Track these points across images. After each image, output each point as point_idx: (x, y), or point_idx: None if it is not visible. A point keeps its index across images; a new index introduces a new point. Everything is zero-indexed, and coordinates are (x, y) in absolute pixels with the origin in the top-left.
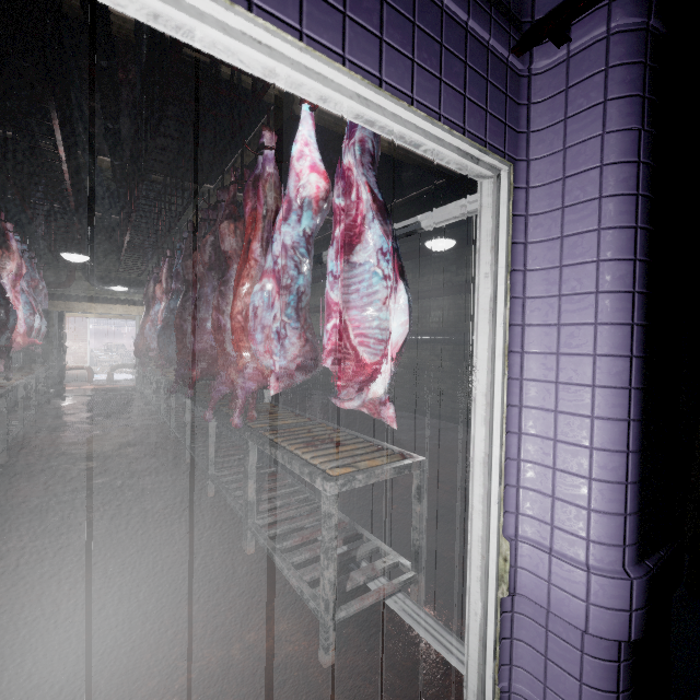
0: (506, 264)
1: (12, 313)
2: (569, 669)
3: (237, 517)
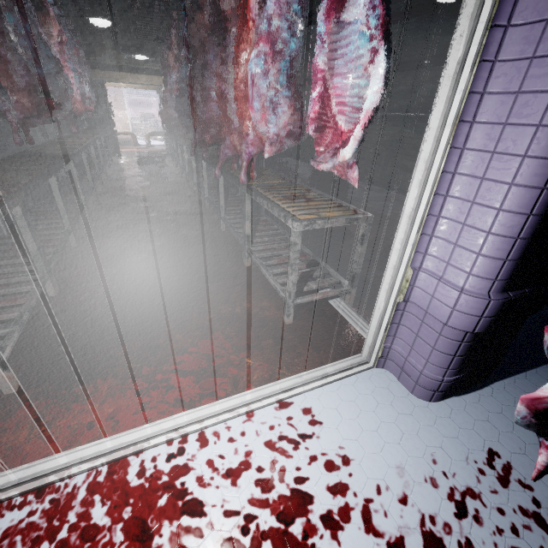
0: (489, 17)
1: (69, 81)
2: (428, 342)
3: (240, 246)
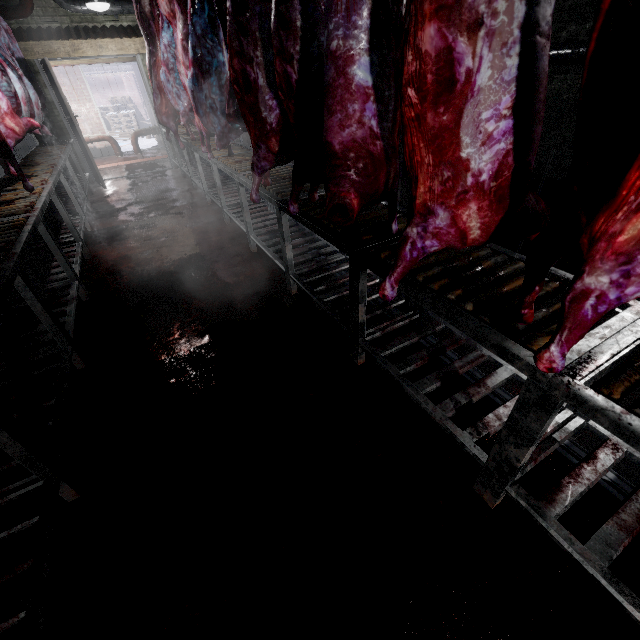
0: None
1: None
2: None
3: (424, 413)
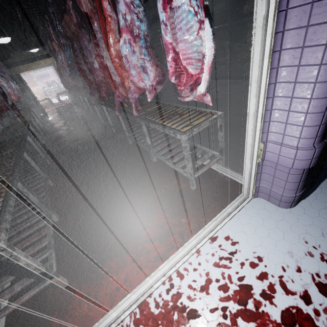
0: None
1: (3, 86)
2: (282, 179)
3: (145, 150)
